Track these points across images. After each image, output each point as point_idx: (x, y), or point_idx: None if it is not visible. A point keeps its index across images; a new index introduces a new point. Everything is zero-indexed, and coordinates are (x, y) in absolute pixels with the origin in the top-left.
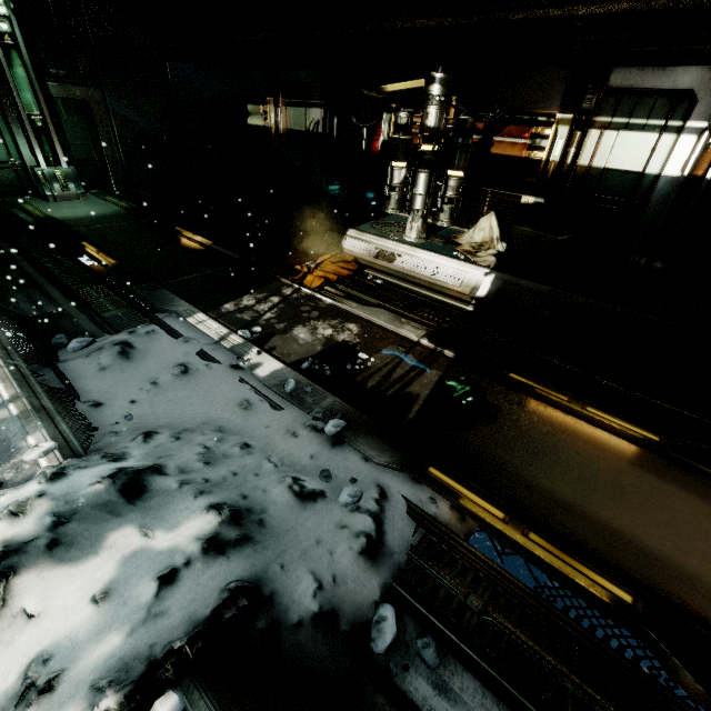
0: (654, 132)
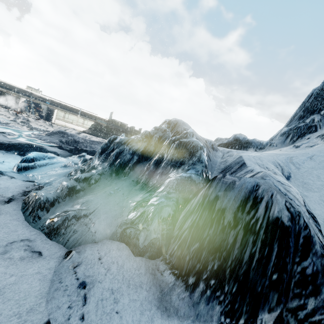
0: None
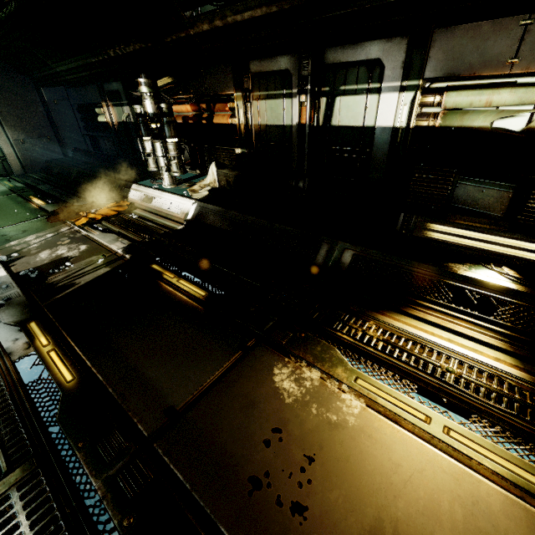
0: (281, 98)
